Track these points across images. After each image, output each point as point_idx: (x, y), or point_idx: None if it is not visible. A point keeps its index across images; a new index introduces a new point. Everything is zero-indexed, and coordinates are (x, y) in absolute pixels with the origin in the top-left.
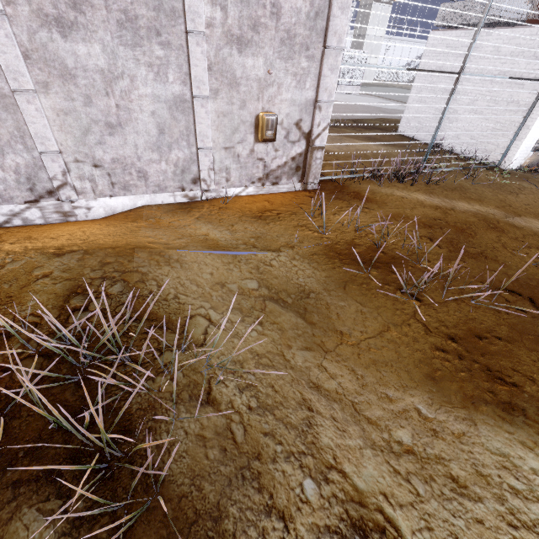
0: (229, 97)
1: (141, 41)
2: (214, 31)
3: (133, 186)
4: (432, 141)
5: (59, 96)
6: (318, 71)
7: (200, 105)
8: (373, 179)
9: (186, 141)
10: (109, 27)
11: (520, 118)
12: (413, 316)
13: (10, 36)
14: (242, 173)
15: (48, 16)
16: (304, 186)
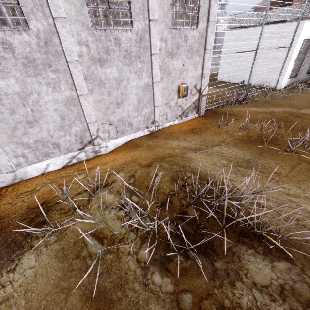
0: (167, 80)
1: (132, 62)
2: (161, 52)
3: (126, 131)
4: (248, 82)
5: (97, 94)
6: (202, 61)
7: (156, 86)
8: (228, 105)
9: (149, 104)
10: (120, 58)
11: (280, 65)
12: (299, 159)
13: (80, 71)
14: (172, 114)
15: (95, 59)
16: (198, 115)
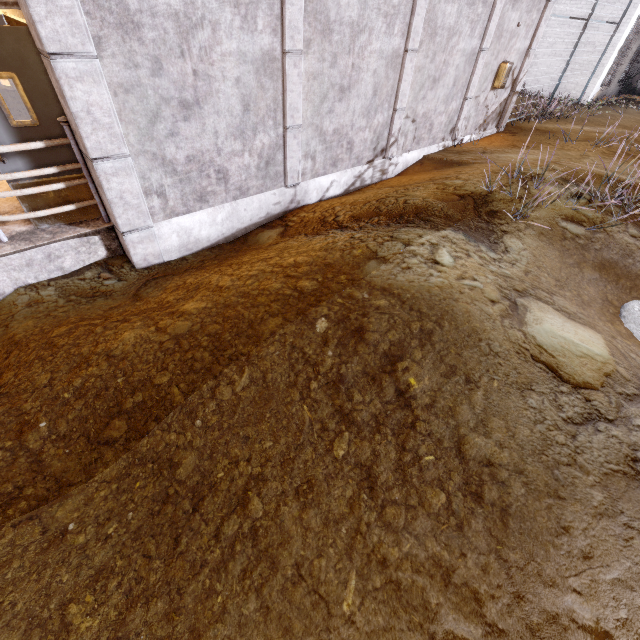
0: (494, 49)
1: (476, 0)
2: None
3: (422, 140)
4: (559, 82)
5: (422, 54)
6: (537, 22)
7: (482, 57)
8: (533, 120)
9: (461, 92)
10: None
11: (596, 58)
12: None
13: None
14: (474, 121)
15: None
16: (498, 130)
